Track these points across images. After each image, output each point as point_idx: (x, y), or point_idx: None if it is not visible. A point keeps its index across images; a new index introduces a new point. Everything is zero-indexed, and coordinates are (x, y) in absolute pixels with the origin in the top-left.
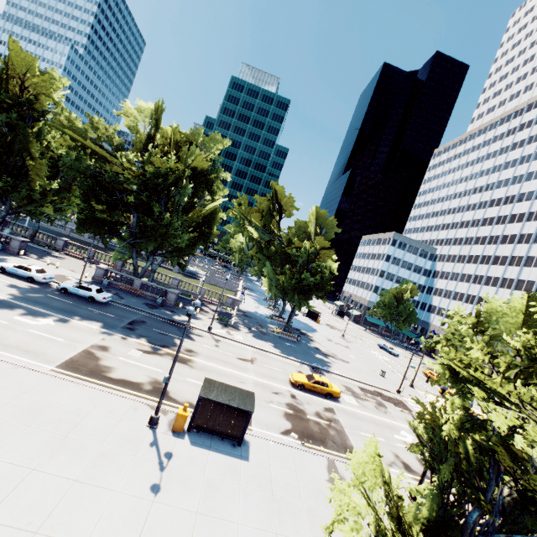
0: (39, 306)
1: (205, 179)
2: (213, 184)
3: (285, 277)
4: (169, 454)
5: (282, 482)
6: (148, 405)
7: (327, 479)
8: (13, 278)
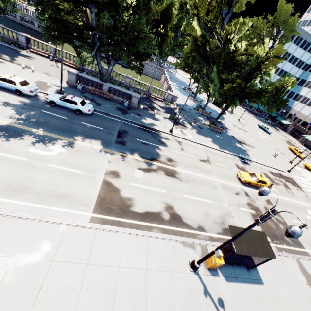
0: (41, 129)
1: None
2: None
3: (231, 85)
4: (220, 301)
5: (290, 300)
6: (179, 242)
7: (306, 282)
8: (3, 92)
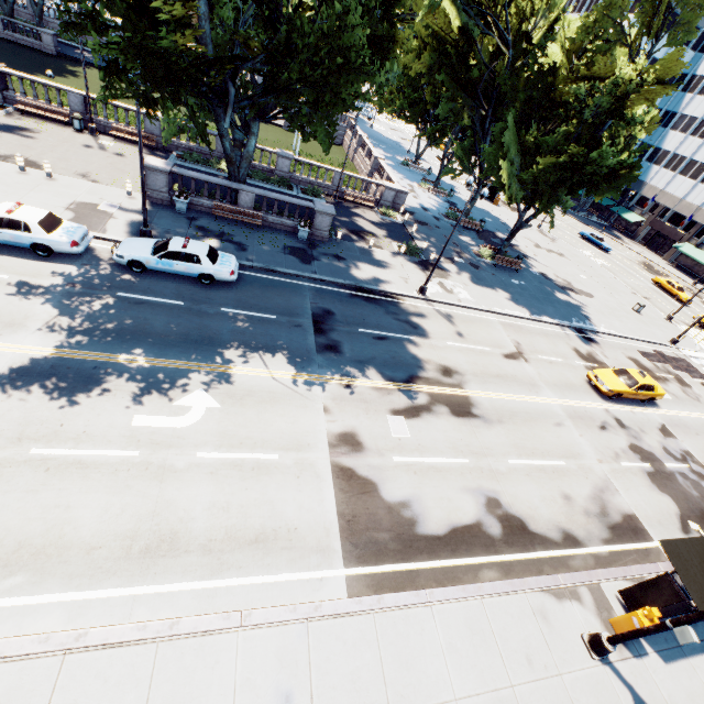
0: (138, 350)
1: None
2: None
3: (554, 158)
4: None
5: None
6: (545, 592)
7: None
8: None
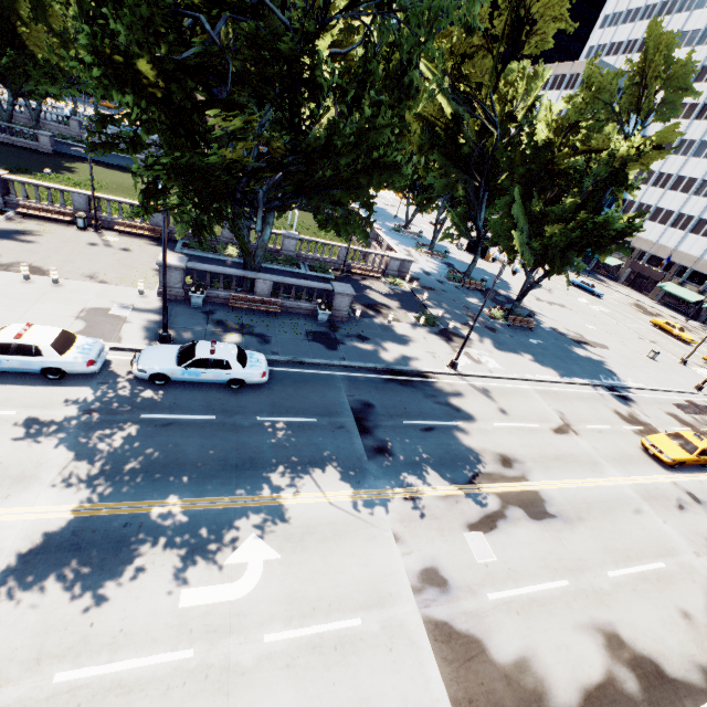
0: (173, 489)
1: None
2: None
3: (563, 225)
4: None
5: None
6: None
7: None
8: (4, 387)
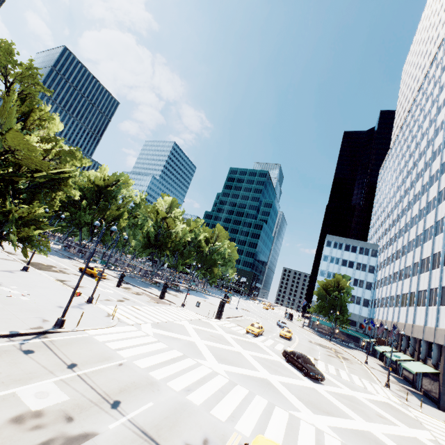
0: None
1: (107, 191)
2: (118, 195)
3: (142, 237)
4: None
5: None
6: None
7: None
8: None
